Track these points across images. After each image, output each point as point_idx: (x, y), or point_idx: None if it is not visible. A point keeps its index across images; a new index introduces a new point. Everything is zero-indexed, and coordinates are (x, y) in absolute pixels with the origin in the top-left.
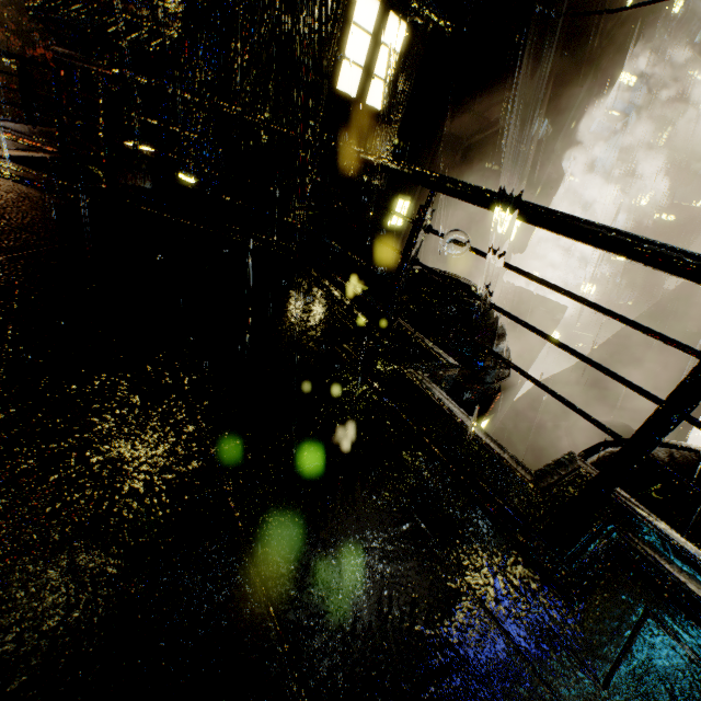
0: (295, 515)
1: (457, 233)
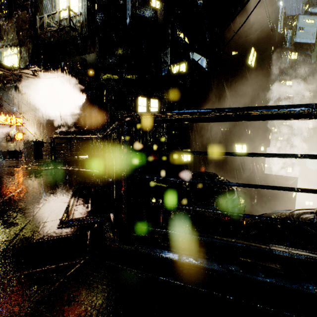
0: None
1: (220, 157)
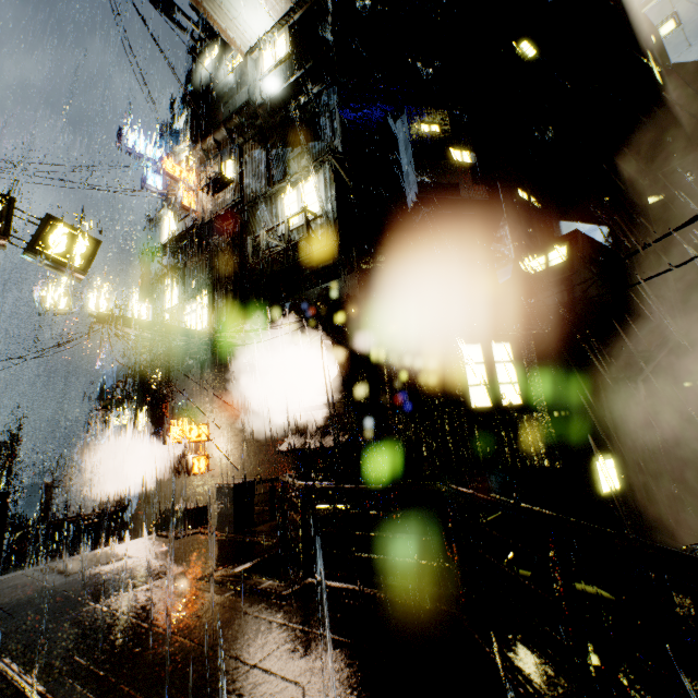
0: None
1: None
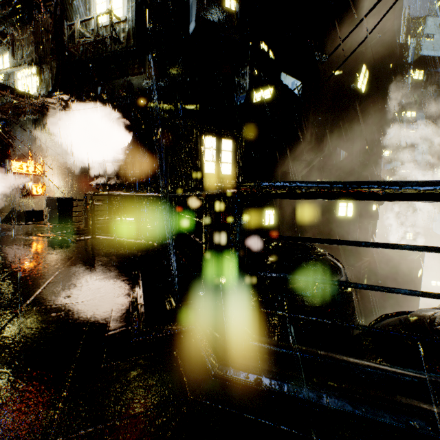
0: (38, 315)
1: (315, 220)
